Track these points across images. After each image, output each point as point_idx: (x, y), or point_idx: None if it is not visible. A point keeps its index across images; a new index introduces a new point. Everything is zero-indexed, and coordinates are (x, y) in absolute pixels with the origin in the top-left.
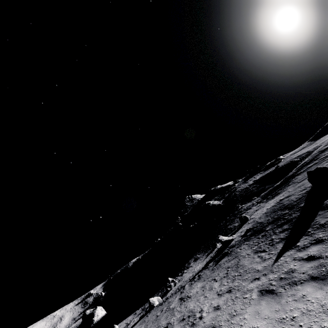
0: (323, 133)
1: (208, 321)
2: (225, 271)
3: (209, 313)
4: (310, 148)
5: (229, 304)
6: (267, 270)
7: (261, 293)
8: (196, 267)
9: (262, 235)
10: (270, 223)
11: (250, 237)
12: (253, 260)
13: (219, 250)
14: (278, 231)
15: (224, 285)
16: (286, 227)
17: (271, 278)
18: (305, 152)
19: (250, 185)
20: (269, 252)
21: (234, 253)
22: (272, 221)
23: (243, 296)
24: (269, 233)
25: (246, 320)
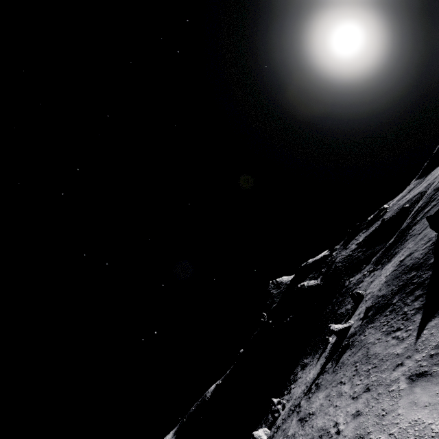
0: (432, 166)
1: (350, 432)
2: (352, 368)
3: (348, 423)
4: (421, 188)
5: (372, 405)
6: (410, 351)
7: (411, 379)
8: (308, 376)
9: (389, 311)
10: (396, 293)
11: (374, 316)
12: (388, 344)
13: (335, 345)
14: (410, 301)
15: (357, 385)
16: (419, 293)
17: (419, 359)
18: (416, 194)
19: (354, 250)
20: (405, 329)
21: (359, 343)
22: (398, 290)
23: (388, 390)
24: (398, 306)
25: (402, 415)
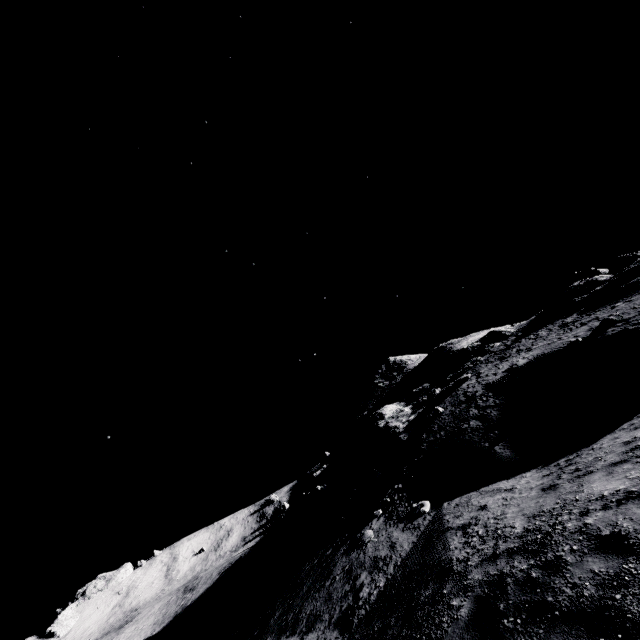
0: None
1: None
2: None
3: None
4: None
5: None
6: None
7: None
8: None
9: None
10: None
11: None
12: None
13: None
14: None
15: None
16: None
17: None
18: None
19: (487, 389)
20: None
21: None
22: None
23: None
24: None
25: None
